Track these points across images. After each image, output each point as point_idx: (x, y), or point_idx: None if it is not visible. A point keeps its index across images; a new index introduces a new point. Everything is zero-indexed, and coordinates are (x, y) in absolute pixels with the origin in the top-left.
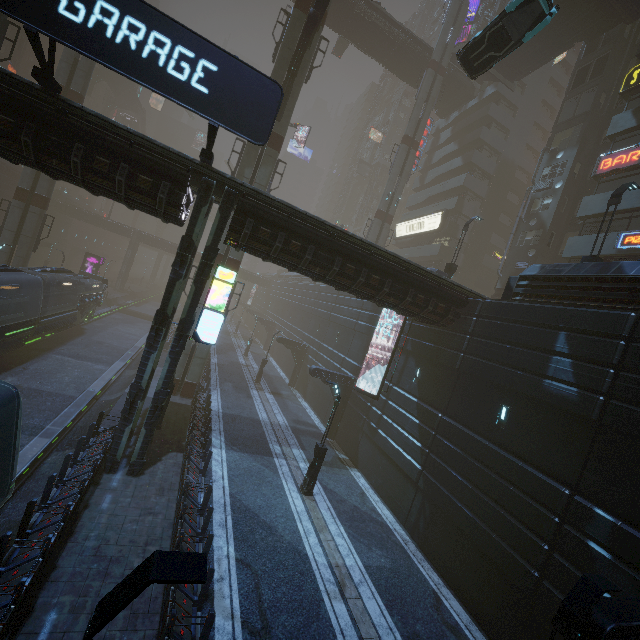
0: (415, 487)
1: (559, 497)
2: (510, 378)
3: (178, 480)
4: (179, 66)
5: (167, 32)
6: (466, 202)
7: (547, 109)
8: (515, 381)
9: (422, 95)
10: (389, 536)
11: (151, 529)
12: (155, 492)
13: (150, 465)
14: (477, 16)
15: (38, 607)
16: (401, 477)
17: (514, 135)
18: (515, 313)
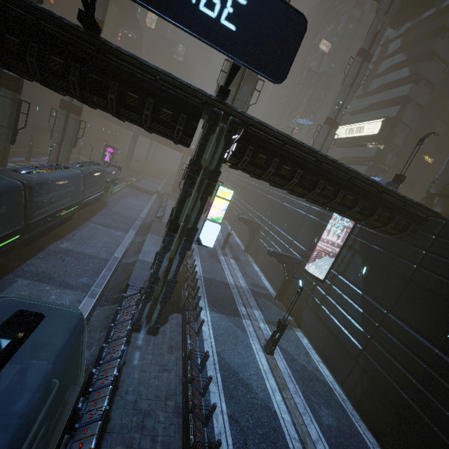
0: (354, 360)
1: None
2: None
3: (181, 339)
4: (210, 1)
5: None
6: (407, 110)
7: None
8: None
9: (383, 7)
10: (331, 395)
11: (168, 385)
12: (167, 350)
13: (161, 325)
14: None
15: None
16: (341, 348)
17: None
18: None
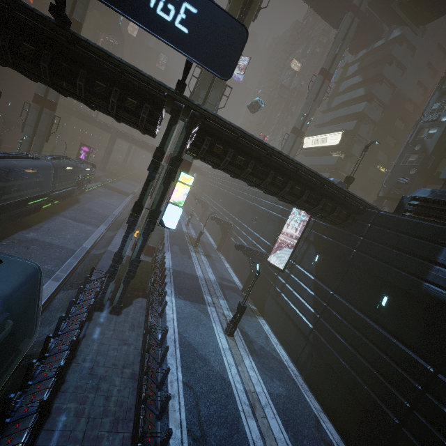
0: (306, 339)
1: (424, 372)
2: (394, 276)
3: (143, 319)
4: (166, 8)
5: None
6: (362, 125)
7: (440, 51)
8: (398, 279)
9: (340, 34)
10: (285, 371)
11: (126, 356)
12: (128, 328)
13: (125, 307)
14: None
15: (54, 410)
16: (296, 330)
17: (410, 72)
18: (405, 226)
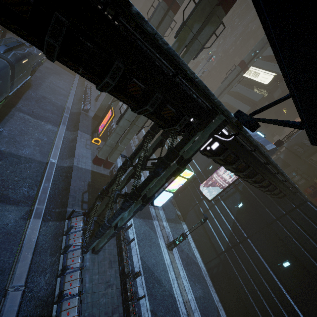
0: (217, 254)
1: None
2: (301, 254)
3: (116, 251)
4: None
5: None
6: None
7: None
8: (303, 258)
9: None
10: (200, 273)
11: (112, 299)
12: (108, 266)
13: None
14: None
15: None
16: (210, 244)
17: None
18: None
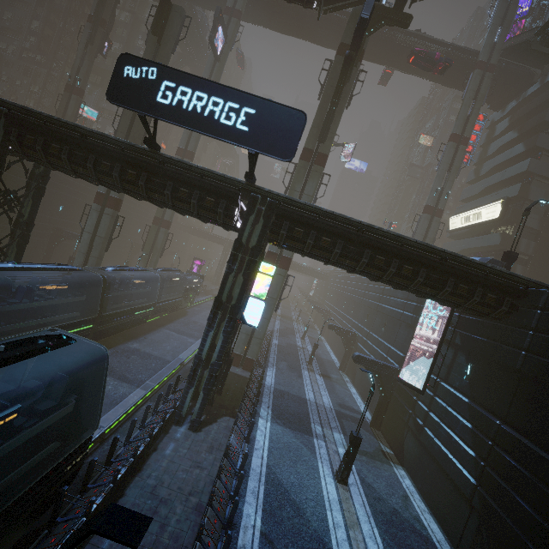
0: (469, 505)
1: None
2: None
3: (226, 442)
4: (228, 116)
5: (221, 95)
6: (533, 187)
7: None
8: None
9: (469, 94)
10: None
11: (196, 481)
12: (206, 449)
13: (207, 424)
14: (531, 9)
15: None
16: (451, 488)
17: None
18: None
